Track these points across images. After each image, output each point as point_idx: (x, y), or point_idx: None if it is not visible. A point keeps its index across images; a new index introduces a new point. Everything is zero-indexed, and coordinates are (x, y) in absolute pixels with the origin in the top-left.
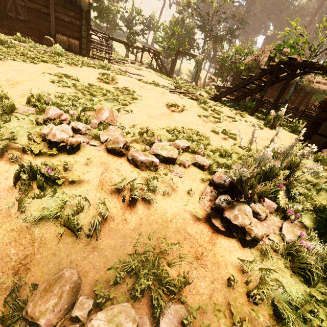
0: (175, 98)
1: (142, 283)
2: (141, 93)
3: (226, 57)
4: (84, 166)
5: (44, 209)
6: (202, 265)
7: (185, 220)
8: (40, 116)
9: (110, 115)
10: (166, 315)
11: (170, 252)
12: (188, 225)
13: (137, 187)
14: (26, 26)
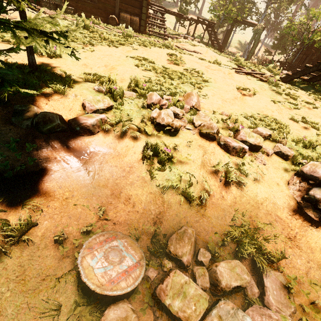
0: (243, 80)
1: (247, 249)
2: (209, 75)
3: (297, 25)
4: (186, 147)
5: (169, 180)
6: (296, 246)
7: (275, 205)
8: (140, 100)
9: (197, 101)
10: (269, 277)
11: (264, 230)
12: (278, 209)
13: (233, 170)
14: (95, 7)
